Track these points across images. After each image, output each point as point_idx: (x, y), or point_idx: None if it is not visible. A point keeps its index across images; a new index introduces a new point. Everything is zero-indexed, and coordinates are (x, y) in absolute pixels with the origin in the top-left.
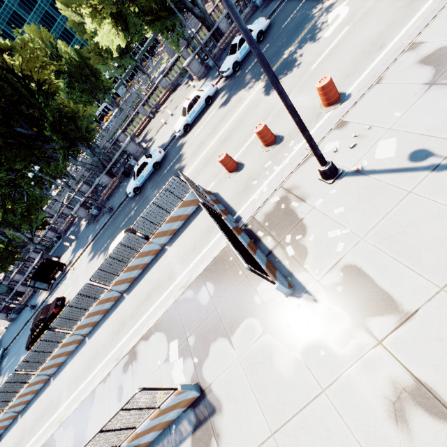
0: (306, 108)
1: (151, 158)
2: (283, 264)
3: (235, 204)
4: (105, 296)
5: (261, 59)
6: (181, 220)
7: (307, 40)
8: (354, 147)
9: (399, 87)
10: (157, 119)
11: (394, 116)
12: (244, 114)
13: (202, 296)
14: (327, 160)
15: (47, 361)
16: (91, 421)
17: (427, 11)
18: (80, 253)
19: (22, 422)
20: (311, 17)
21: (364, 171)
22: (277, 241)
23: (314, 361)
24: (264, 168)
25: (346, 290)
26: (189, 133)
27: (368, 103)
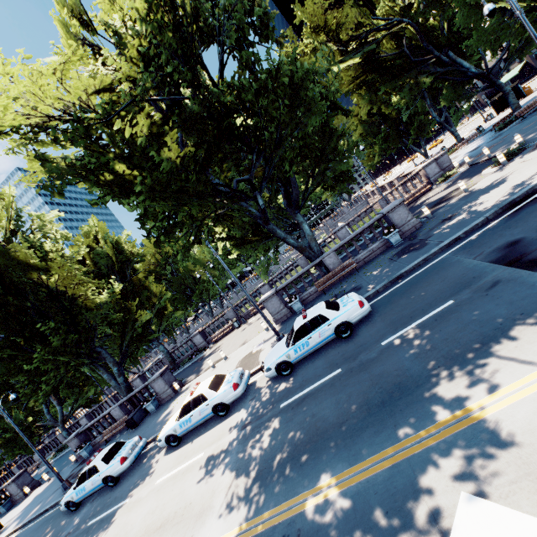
0: None
1: (107, 463)
2: None
3: None
4: None
5: None
6: None
7: (364, 534)
8: None
9: None
10: (234, 335)
11: None
12: None
13: None
14: None
15: None
16: None
17: None
18: (3, 536)
19: None
20: (427, 399)
21: None
22: None
23: None
24: None
25: None
26: (172, 452)
27: None
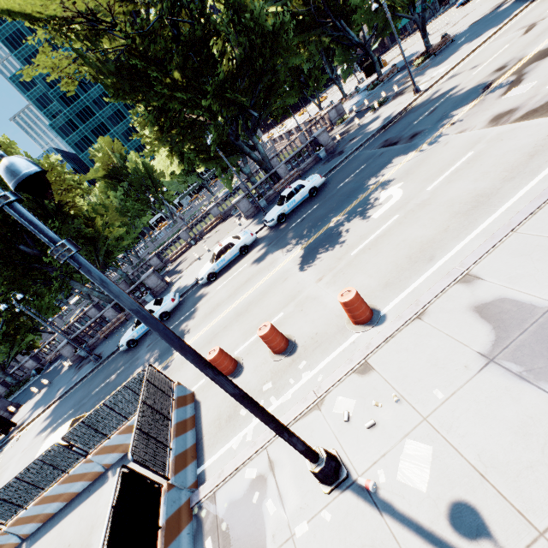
0: (332, 312)
1: (160, 305)
2: None
3: (209, 441)
4: None
5: (168, 341)
6: None
7: (356, 213)
8: (372, 428)
9: (445, 341)
10: (197, 248)
11: (434, 396)
12: (270, 285)
13: None
14: (322, 451)
15: None
16: None
17: (487, 230)
18: (37, 414)
19: None
20: (365, 187)
21: (378, 497)
22: None
23: None
24: (261, 391)
25: None
26: (214, 282)
27: (402, 348)
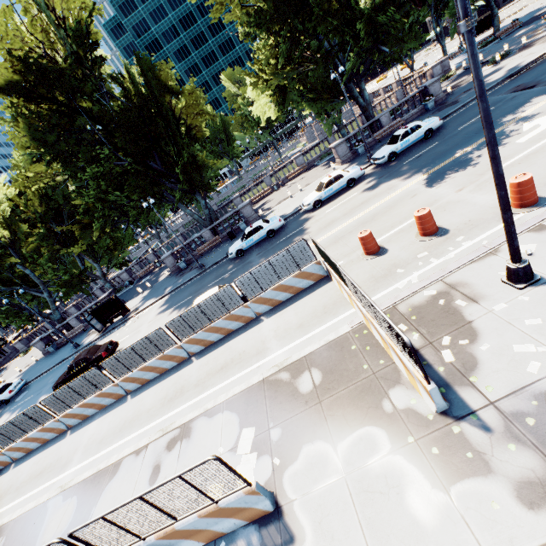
0: (485, 206)
1: (268, 223)
2: (434, 369)
3: (369, 289)
4: (171, 351)
5: (486, 115)
6: (291, 292)
7: None
8: None
9: None
10: (281, 192)
11: None
12: (396, 201)
13: (302, 382)
14: (522, 258)
15: (75, 407)
16: (103, 499)
17: None
18: (151, 303)
19: (13, 473)
20: (498, 124)
21: None
22: (428, 340)
23: (478, 515)
24: (416, 258)
25: (543, 426)
26: (319, 209)
27: None
